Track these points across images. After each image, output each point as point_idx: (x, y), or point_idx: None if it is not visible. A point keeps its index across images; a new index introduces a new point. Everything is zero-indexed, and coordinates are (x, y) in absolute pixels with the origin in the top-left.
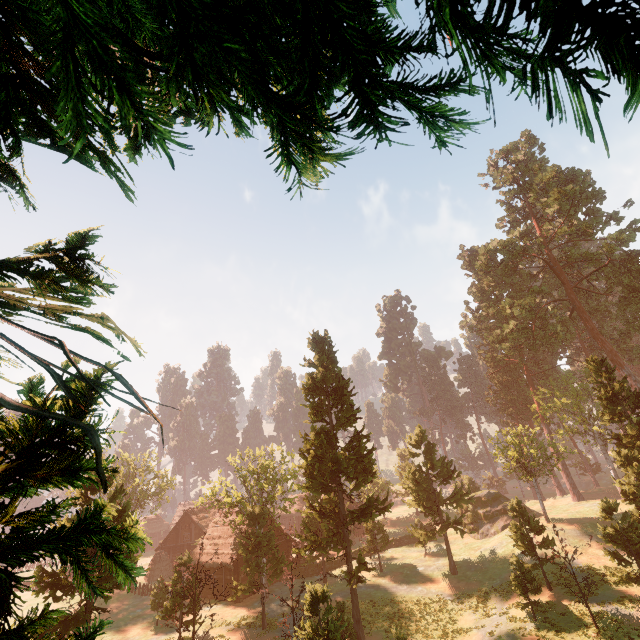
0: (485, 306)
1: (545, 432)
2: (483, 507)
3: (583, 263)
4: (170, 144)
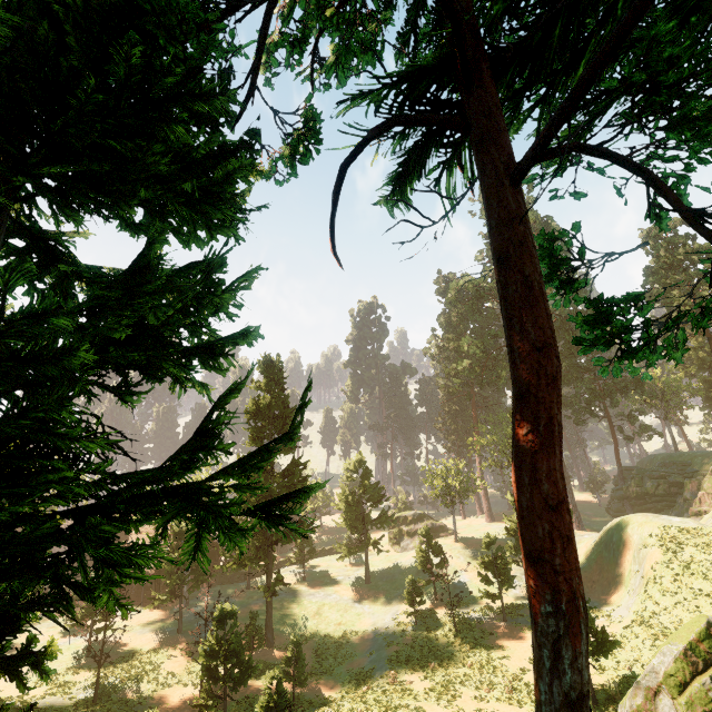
0: (449, 338)
1: (477, 461)
2: (408, 525)
3: None
4: None
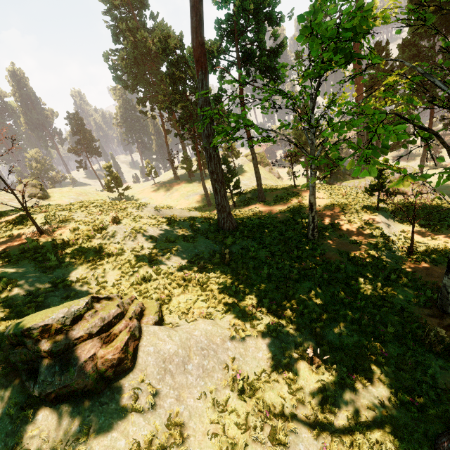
0: None
1: None
2: None
3: None
4: None
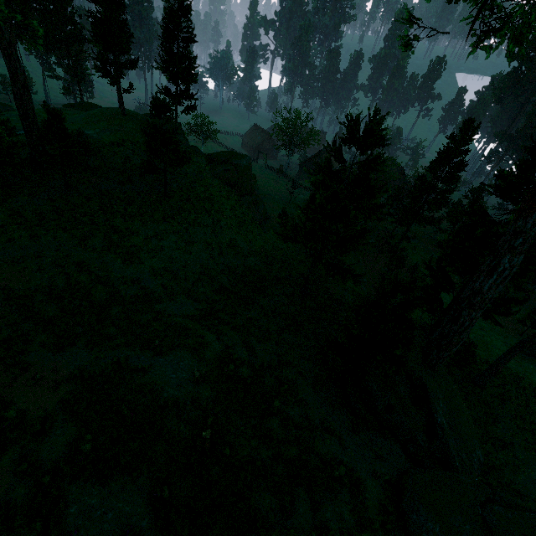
0: None
1: None
2: None
3: None
4: None
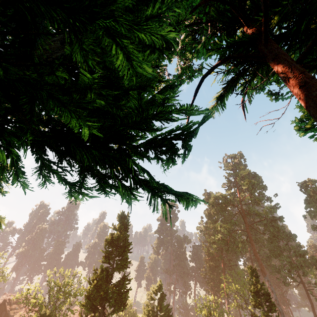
0: (209, 222)
1: (226, 303)
2: None
3: (255, 215)
4: (27, 188)
